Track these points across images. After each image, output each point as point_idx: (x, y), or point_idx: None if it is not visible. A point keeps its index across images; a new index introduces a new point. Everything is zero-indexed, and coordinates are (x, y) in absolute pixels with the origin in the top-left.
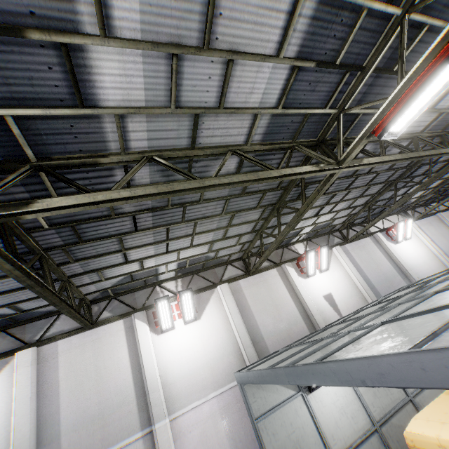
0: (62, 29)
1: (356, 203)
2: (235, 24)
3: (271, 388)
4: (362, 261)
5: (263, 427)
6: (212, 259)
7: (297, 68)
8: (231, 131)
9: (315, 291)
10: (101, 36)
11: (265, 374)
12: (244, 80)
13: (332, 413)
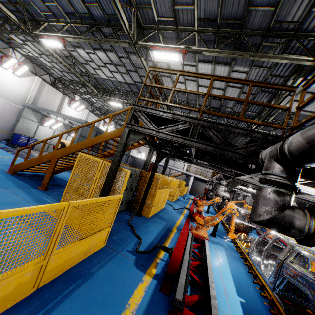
0: (83, 47)
1: (105, 106)
2: (104, 70)
3: (32, 115)
4: (89, 120)
5: (22, 119)
6: (46, 68)
7: (109, 80)
8: (91, 70)
9: (67, 112)
10: (86, 53)
11: (44, 109)
12: (100, 72)
13: (42, 133)
